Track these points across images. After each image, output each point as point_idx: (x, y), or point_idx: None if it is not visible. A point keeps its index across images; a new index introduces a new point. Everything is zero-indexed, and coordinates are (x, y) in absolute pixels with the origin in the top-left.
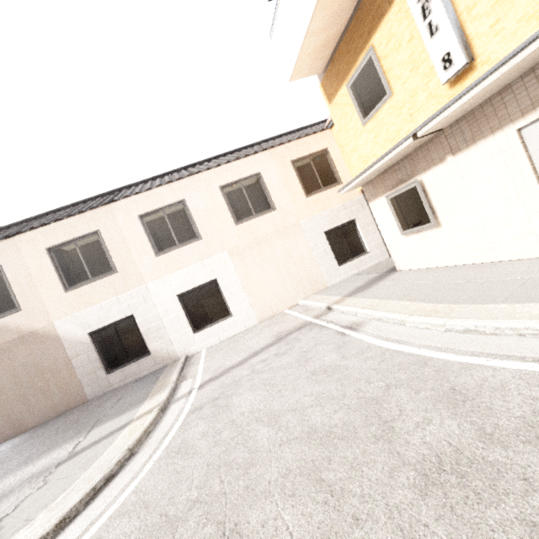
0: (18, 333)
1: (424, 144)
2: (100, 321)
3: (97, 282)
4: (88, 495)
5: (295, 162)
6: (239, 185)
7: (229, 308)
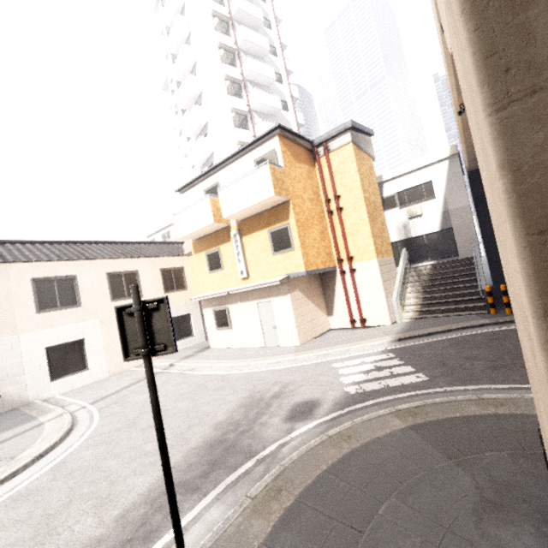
0: None
1: (231, 294)
2: None
3: None
4: (66, 433)
5: (162, 270)
6: (121, 275)
7: (88, 363)
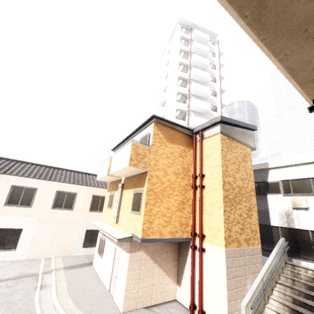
0: None
1: None
2: None
3: None
4: None
5: (94, 196)
6: (65, 193)
7: (17, 245)
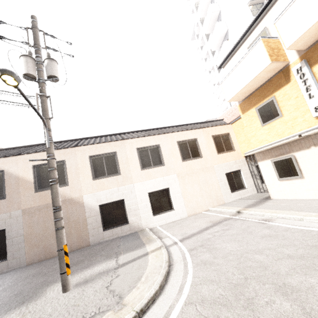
0: (63, 198)
1: (298, 139)
2: (106, 199)
3: (109, 178)
4: (164, 278)
5: (213, 136)
6: (186, 142)
7: (173, 205)
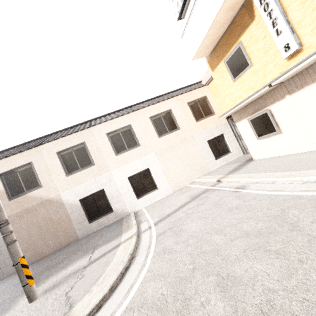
0: (40, 200)
1: (271, 90)
2: (85, 192)
3: (84, 170)
4: (120, 276)
5: (189, 103)
6: (160, 116)
7: (156, 184)
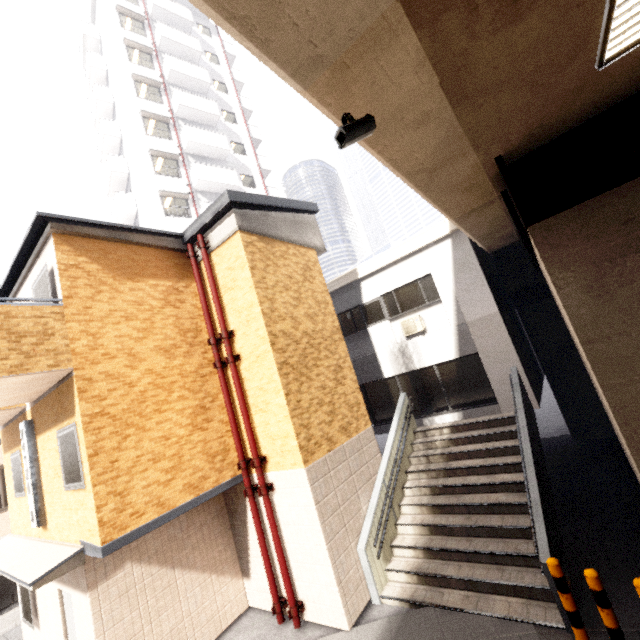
0: None
1: None
2: None
3: None
4: None
5: None
6: None
7: None
